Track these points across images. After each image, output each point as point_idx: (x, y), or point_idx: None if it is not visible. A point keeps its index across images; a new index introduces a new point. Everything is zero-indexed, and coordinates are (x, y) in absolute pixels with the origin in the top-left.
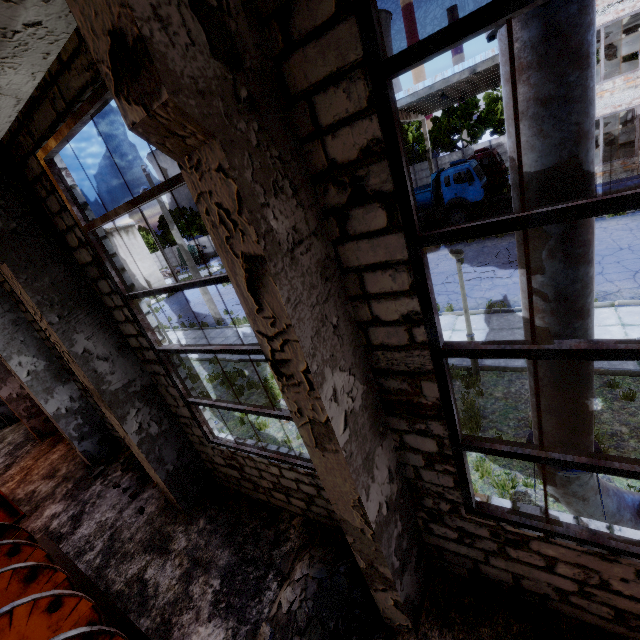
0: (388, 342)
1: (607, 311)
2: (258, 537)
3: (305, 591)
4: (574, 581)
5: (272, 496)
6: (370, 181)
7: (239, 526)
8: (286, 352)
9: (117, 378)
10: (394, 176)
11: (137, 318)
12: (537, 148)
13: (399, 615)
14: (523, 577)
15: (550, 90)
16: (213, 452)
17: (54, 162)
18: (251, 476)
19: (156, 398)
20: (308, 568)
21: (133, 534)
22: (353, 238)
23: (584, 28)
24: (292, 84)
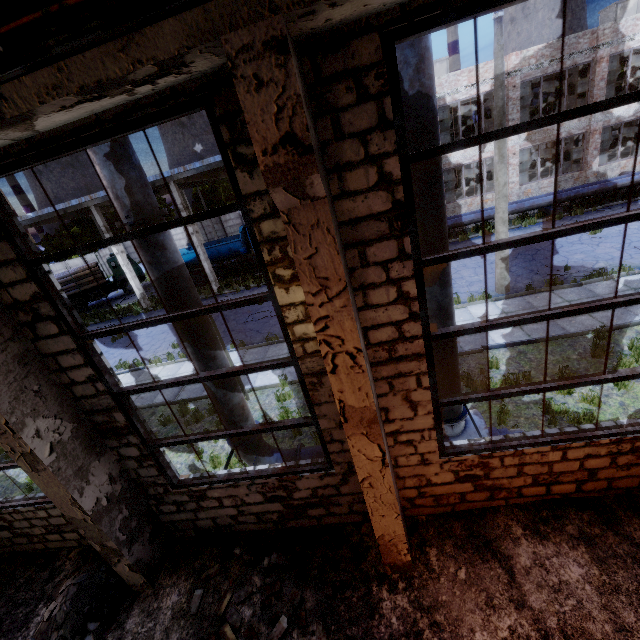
0: (86, 393)
1: None
2: (32, 582)
3: (66, 596)
4: (234, 507)
5: (48, 541)
6: (42, 310)
7: (12, 581)
8: None
9: None
10: (55, 308)
11: None
12: (156, 282)
13: (136, 576)
14: (216, 518)
15: (150, 259)
16: None
17: None
18: (23, 529)
19: None
20: (72, 580)
21: None
22: (43, 338)
23: (157, 235)
24: None
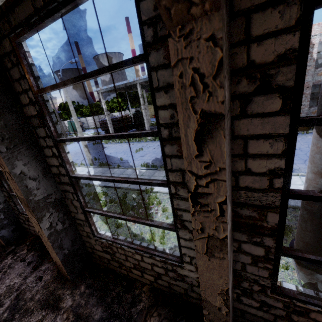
0: (252, 186)
1: (296, 177)
2: (121, 299)
3: None
4: None
5: (131, 272)
6: (277, 78)
7: (108, 291)
8: (210, 188)
9: (40, 192)
10: (296, 76)
11: (61, 155)
12: None
13: None
14: None
15: None
16: (95, 242)
17: (22, 45)
18: (119, 259)
19: (63, 207)
20: None
21: (33, 295)
22: (249, 116)
23: None
24: (237, 3)
